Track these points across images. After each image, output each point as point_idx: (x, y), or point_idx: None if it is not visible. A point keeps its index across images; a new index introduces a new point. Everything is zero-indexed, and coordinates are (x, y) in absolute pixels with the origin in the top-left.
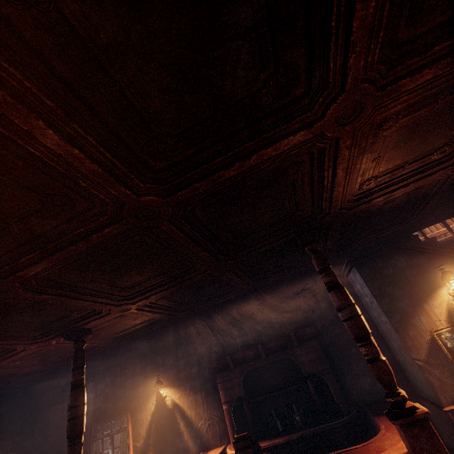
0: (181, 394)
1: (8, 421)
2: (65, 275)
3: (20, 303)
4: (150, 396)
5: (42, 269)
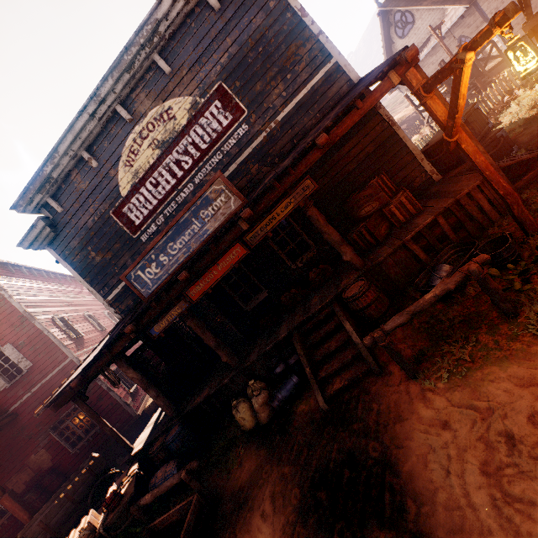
0: None
1: None
2: None
3: None
4: None
5: None
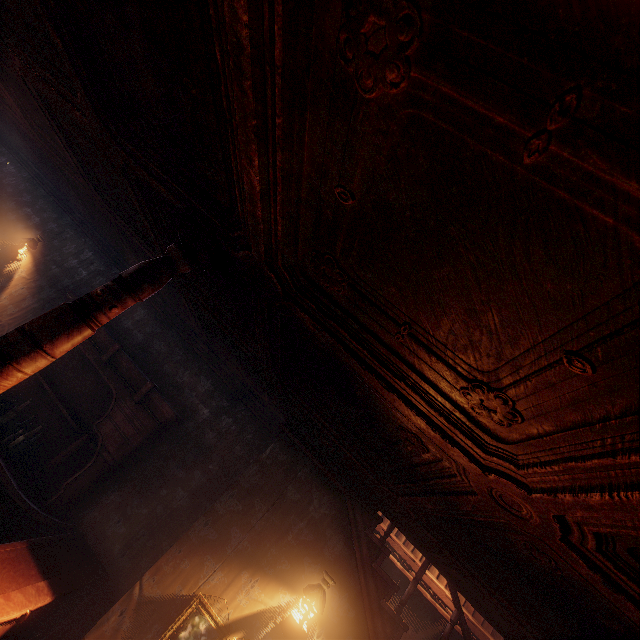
0: (27, 279)
1: None
2: None
3: None
4: (15, 241)
5: None
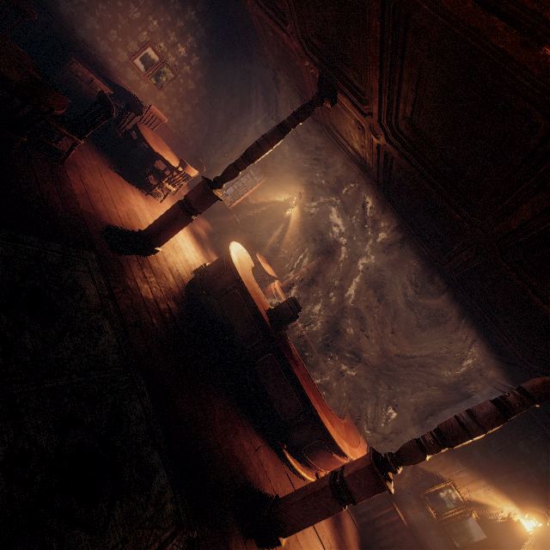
0: (298, 223)
1: (221, 65)
2: (430, 41)
3: (359, 1)
4: (285, 191)
5: (437, 1)
